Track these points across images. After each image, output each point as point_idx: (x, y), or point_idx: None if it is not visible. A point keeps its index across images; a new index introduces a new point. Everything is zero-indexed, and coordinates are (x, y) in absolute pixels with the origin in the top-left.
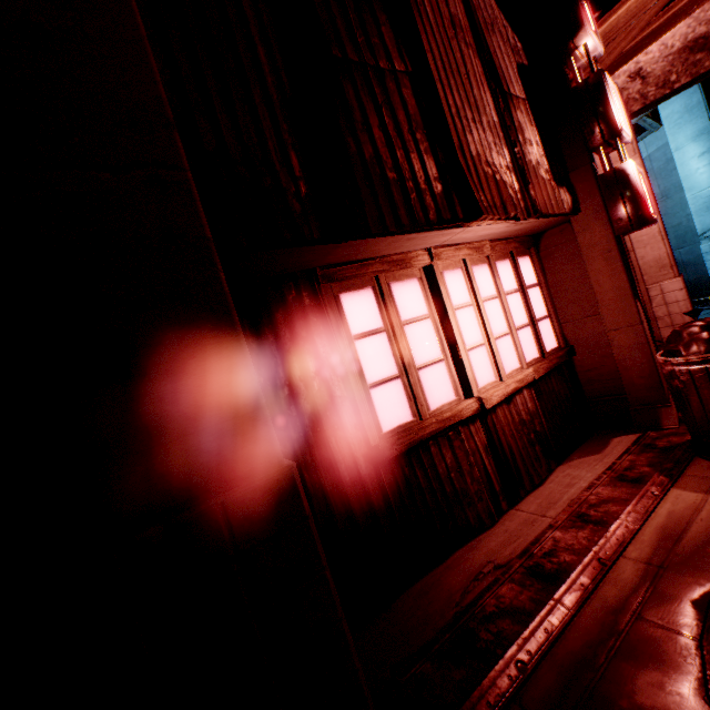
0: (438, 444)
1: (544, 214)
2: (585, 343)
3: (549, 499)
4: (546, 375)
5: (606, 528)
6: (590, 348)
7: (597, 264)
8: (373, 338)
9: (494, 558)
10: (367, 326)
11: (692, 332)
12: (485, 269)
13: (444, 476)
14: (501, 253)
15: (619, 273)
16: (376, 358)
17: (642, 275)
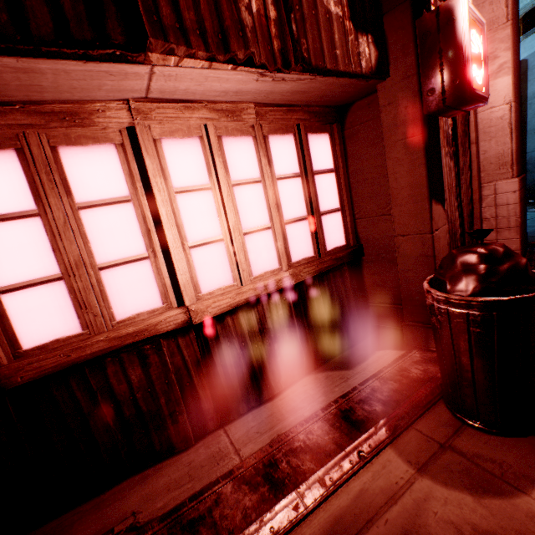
0: (122, 361)
1: (314, 67)
2: (375, 244)
3: (262, 426)
4: (317, 277)
5: (275, 501)
6: (380, 251)
7: (397, 151)
8: (13, 225)
9: (142, 509)
10: (2, 207)
11: (468, 261)
12: (247, 142)
13: (124, 398)
14: (282, 125)
15: (419, 166)
16: (18, 253)
17: (480, 172)
